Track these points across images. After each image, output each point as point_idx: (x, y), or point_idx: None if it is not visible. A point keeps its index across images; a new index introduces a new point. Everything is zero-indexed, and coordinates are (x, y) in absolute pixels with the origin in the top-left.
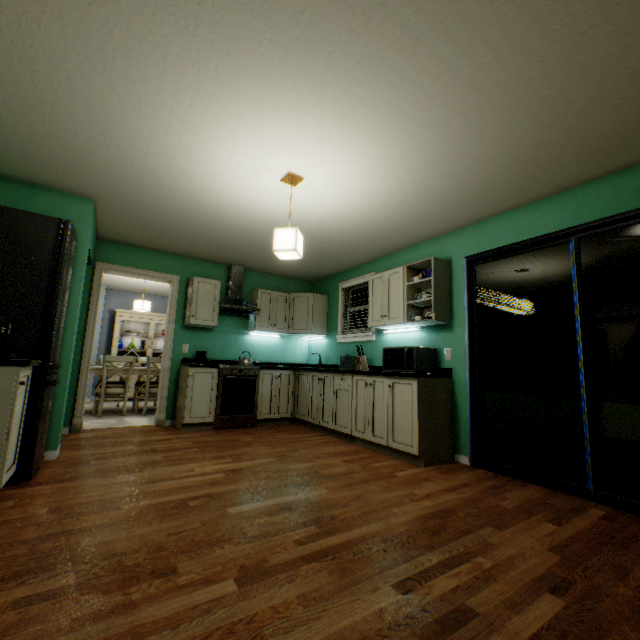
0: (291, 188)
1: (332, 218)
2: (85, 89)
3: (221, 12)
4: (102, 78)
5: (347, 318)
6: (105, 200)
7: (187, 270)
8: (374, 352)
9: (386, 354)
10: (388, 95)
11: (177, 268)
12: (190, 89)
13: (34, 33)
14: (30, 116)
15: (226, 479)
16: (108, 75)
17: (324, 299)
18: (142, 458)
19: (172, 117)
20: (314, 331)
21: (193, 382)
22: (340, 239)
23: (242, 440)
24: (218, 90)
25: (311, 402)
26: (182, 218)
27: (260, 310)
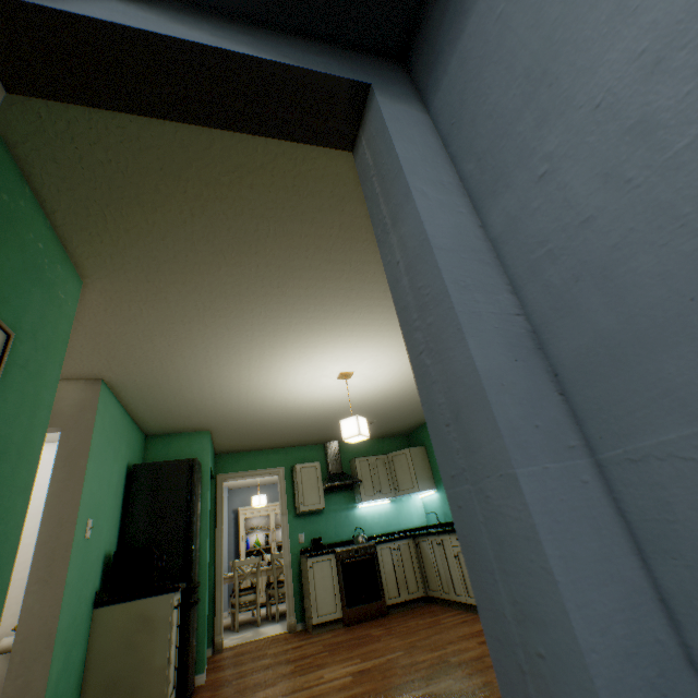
0: (346, 382)
1: (392, 386)
2: (197, 377)
3: (264, 323)
4: (206, 369)
5: None
6: (217, 428)
7: (289, 459)
8: None
9: None
10: (384, 316)
11: (281, 459)
12: (257, 357)
13: (169, 365)
14: (167, 399)
15: (353, 682)
16: (209, 367)
17: (421, 450)
18: (276, 670)
19: (250, 372)
20: (421, 487)
21: (313, 574)
22: (409, 397)
23: (372, 634)
24: (274, 351)
25: (438, 572)
26: (274, 422)
27: (362, 479)
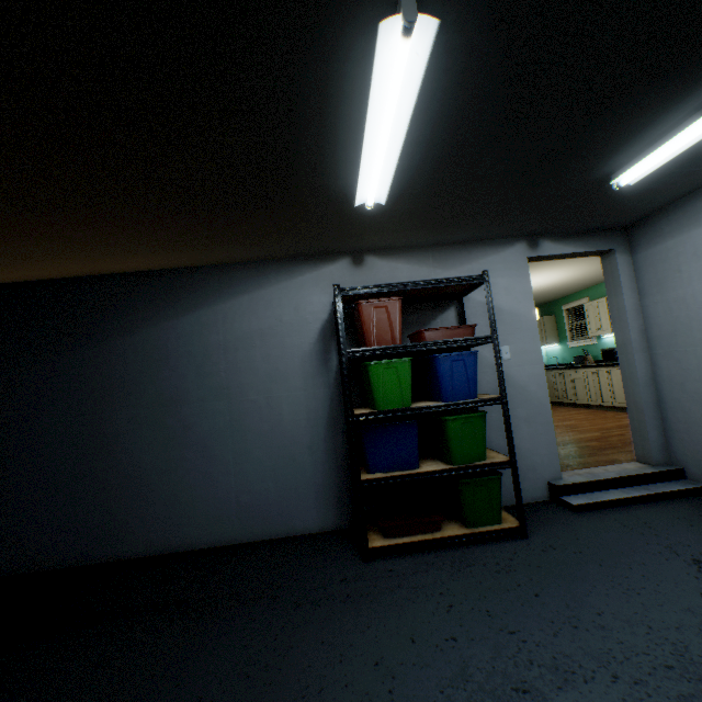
0: None
1: (549, 285)
2: None
3: None
4: None
5: (572, 329)
6: None
7: None
8: (597, 351)
9: (602, 353)
10: (567, 262)
11: None
12: None
13: None
14: None
15: None
16: None
17: (551, 318)
18: None
19: None
20: (548, 342)
21: None
22: (556, 288)
23: None
24: None
25: (556, 389)
26: None
27: None
